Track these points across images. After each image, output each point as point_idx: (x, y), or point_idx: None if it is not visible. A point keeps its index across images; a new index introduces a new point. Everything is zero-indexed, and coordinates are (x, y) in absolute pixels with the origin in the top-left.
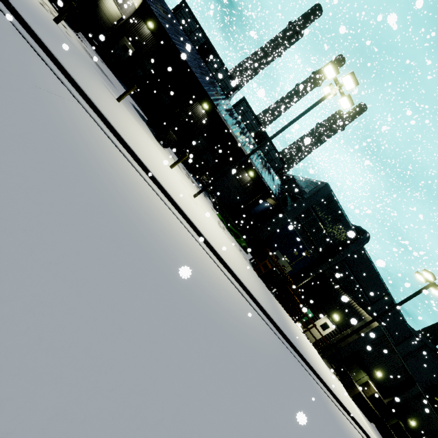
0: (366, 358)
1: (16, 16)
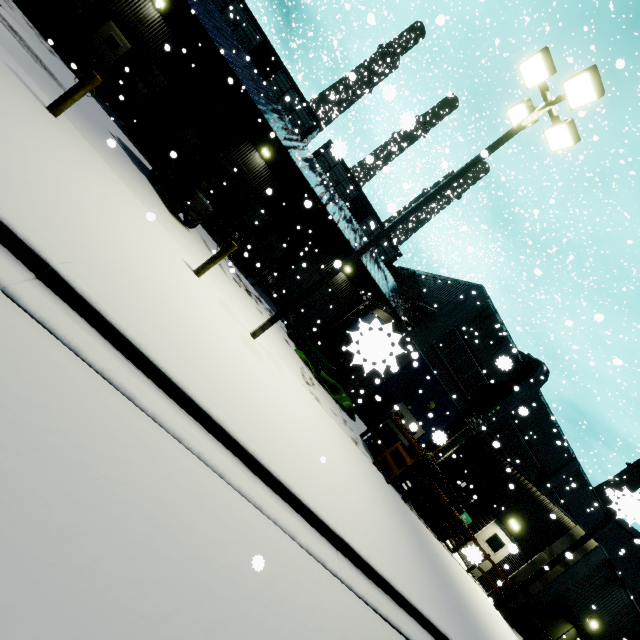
0: (574, 601)
1: None
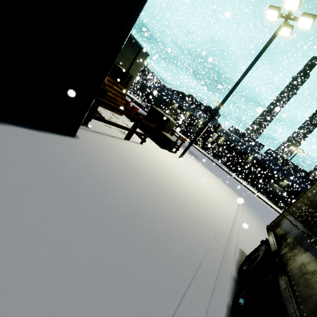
0: None
1: (218, 166)
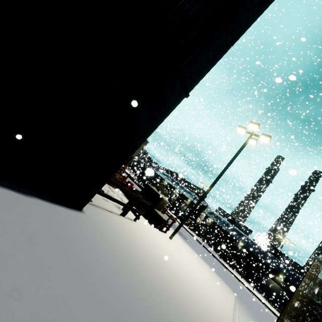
0: None
1: (208, 251)
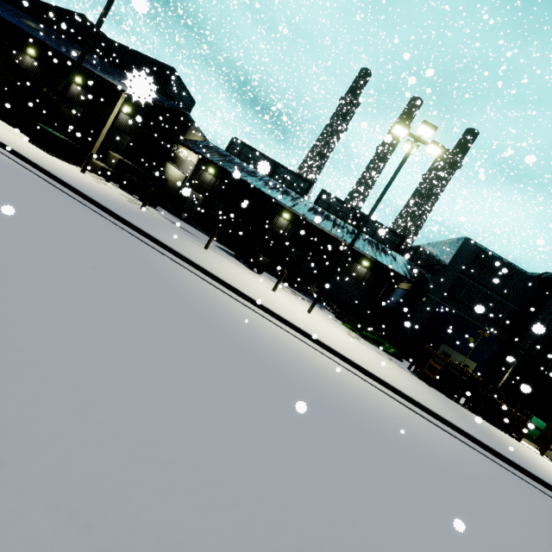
0: None
1: (122, 221)
